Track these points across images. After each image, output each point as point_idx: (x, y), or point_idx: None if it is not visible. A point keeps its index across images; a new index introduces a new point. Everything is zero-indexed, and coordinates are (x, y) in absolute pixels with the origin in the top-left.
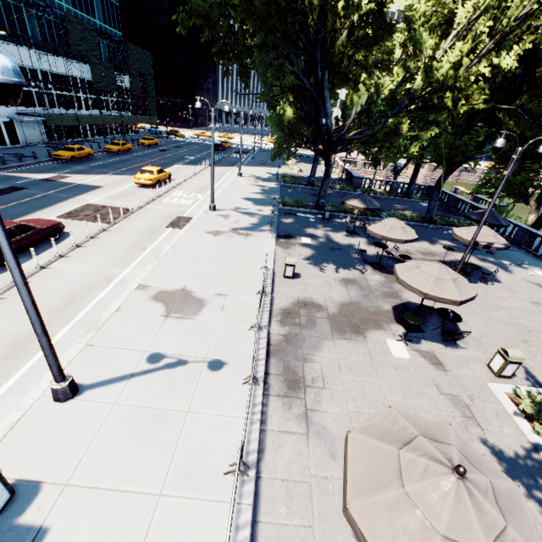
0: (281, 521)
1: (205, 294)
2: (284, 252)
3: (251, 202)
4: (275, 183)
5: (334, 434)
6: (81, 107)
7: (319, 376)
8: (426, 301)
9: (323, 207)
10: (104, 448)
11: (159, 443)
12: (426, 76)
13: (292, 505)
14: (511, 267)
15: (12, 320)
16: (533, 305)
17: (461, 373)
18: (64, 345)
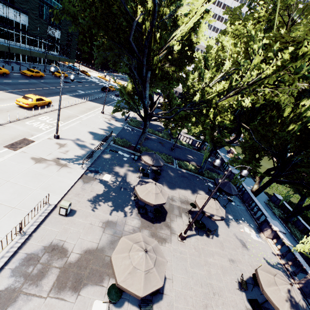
0: None
1: None
2: (81, 187)
3: (92, 136)
4: (122, 123)
5: None
6: (19, 41)
7: None
8: None
9: (138, 150)
10: None
11: None
12: (201, 95)
13: None
14: (231, 221)
15: None
16: (229, 263)
17: None
18: None
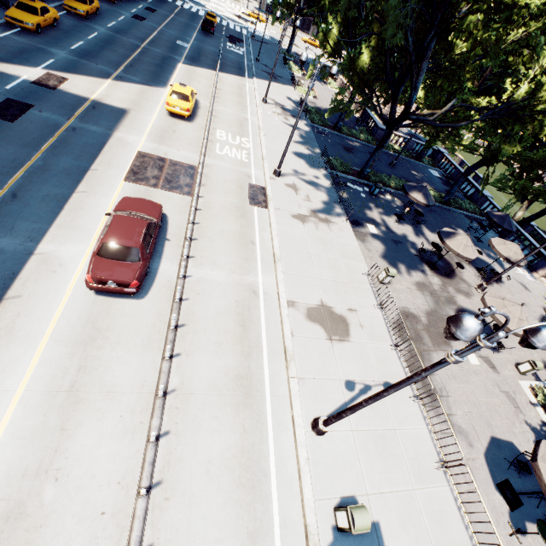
0: (466, 489)
1: (341, 310)
2: (365, 248)
3: (303, 162)
4: (305, 122)
5: (466, 431)
6: None
7: (442, 386)
8: (471, 307)
9: (366, 176)
10: (369, 466)
11: (394, 456)
12: (531, 90)
13: (466, 479)
14: (504, 264)
15: (215, 353)
16: (523, 306)
17: (505, 373)
18: (277, 377)
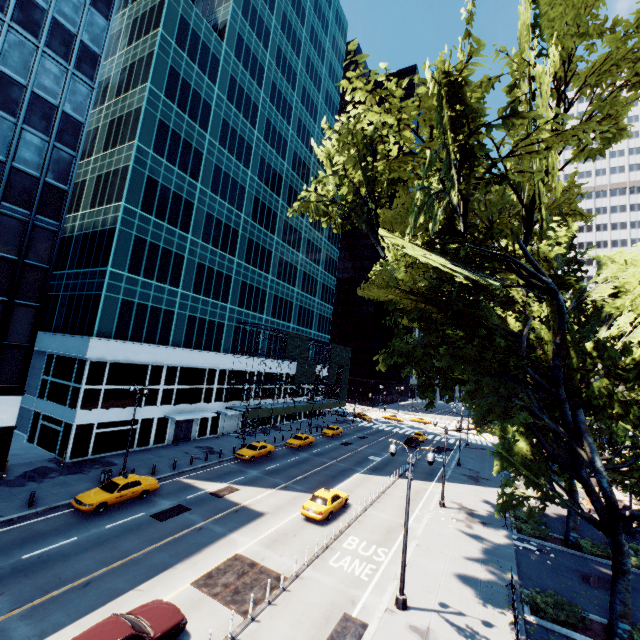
0: None
1: None
2: None
3: (468, 590)
4: (502, 531)
5: None
6: (280, 396)
7: None
8: None
9: (628, 639)
10: None
11: None
12: None
13: None
14: None
15: None
16: None
17: None
18: None
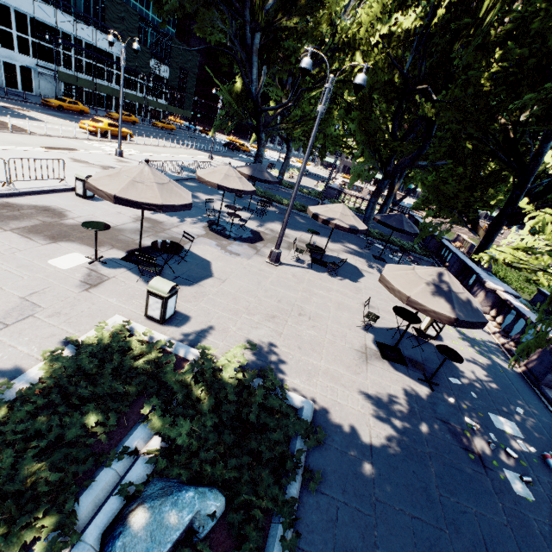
0: None
1: None
2: None
3: (177, 167)
4: None
5: None
6: (112, 81)
7: None
8: (212, 257)
9: None
10: None
11: None
12: (332, 37)
13: None
14: None
15: None
16: (360, 305)
17: (103, 298)
18: None
